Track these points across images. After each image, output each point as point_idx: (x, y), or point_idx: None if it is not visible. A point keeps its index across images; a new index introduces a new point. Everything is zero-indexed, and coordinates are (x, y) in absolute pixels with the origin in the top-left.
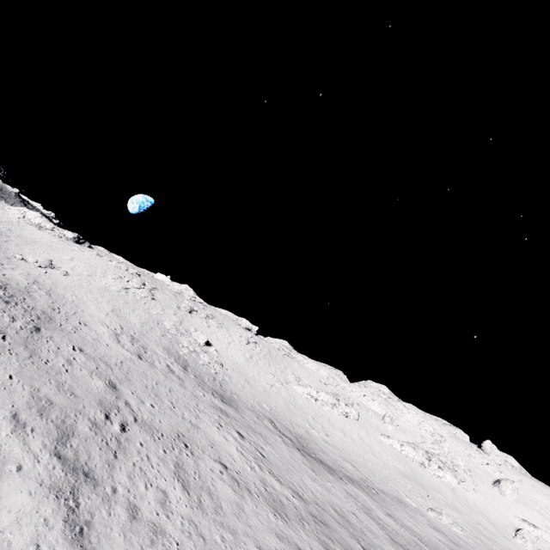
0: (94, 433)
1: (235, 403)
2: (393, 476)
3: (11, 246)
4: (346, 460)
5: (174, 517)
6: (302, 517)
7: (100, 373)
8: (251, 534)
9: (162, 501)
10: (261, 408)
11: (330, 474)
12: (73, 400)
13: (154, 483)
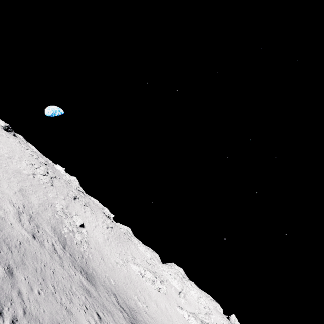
0: None
1: (95, 280)
2: None
3: None
4: None
5: None
6: None
7: (1, 257)
8: None
9: None
10: (109, 283)
11: None
12: None
13: None
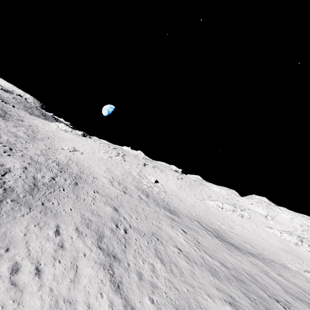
0: (113, 235)
1: (177, 213)
2: (277, 251)
3: (56, 143)
4: (246, 242)
5: (160, 278)
6: (228, 278)
7: (108, 203)
8: (202, 287)
9: (152, 270)
10: (191, 215)
11: (238, 251)
12: (100, 218)
13: (146, 260)
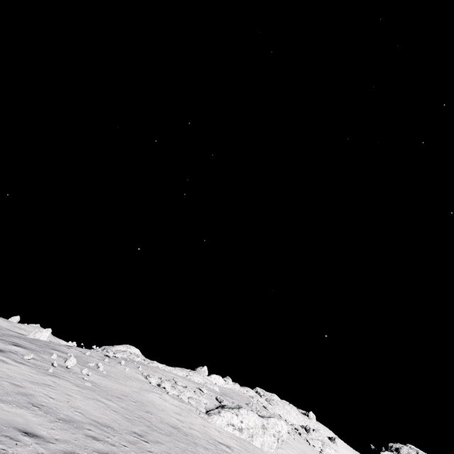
0: None
1: None
2: None
3: None
4: None
5: None
6: None
7: None
8: None
9: None
10: None
11: None
12: None
13: None
